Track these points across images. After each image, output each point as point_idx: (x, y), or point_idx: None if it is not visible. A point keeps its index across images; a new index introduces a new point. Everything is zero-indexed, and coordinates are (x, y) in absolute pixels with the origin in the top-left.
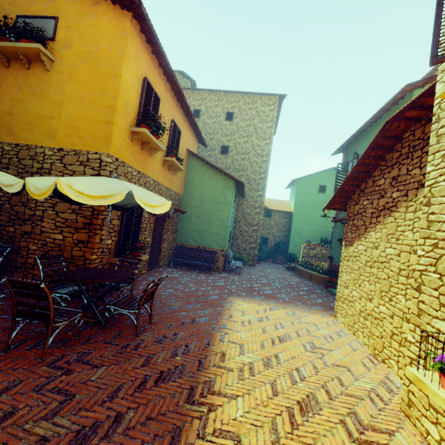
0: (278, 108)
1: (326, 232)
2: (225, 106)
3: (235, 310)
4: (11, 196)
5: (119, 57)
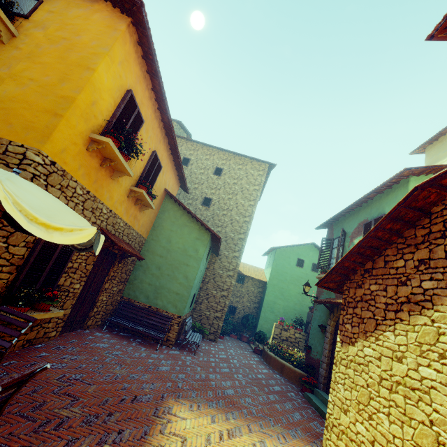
0: (266, 177)
1: (300, 311)
2: (216, 161)
3: (171, 434)
4: None
5: (101, 52)
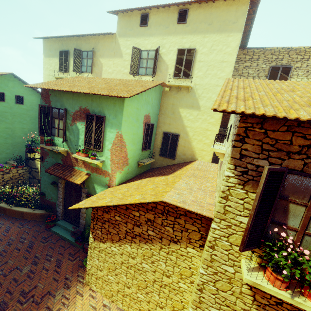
0: None
1: (13, 143)
2: None
3: None
4: None
5: None
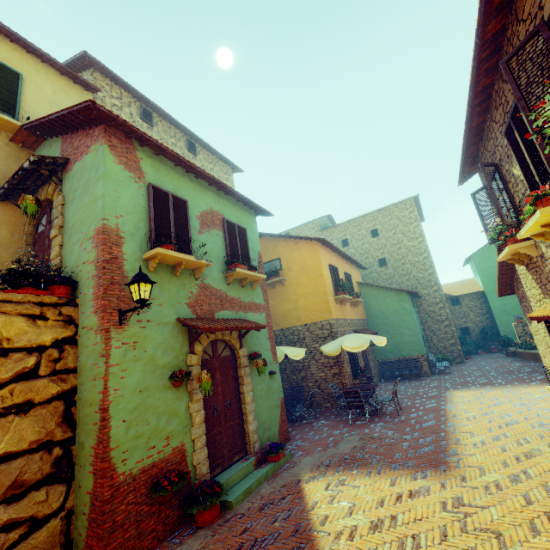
0: (416, 200)
1: None
2: (367, 227)
3: (455, 397)
4: (288, 358)
5: (319, 265)
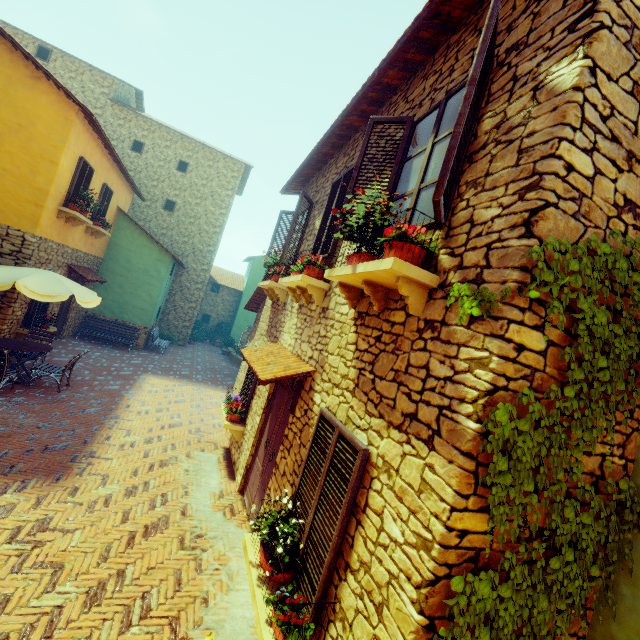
0: (247, 170)
1: None
2: (179, 152)
3: (146, 383)
4: None
5: (59, 145)
